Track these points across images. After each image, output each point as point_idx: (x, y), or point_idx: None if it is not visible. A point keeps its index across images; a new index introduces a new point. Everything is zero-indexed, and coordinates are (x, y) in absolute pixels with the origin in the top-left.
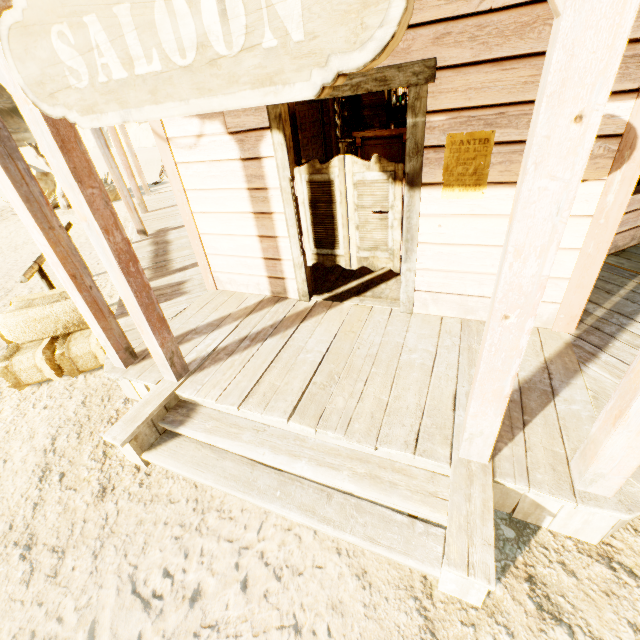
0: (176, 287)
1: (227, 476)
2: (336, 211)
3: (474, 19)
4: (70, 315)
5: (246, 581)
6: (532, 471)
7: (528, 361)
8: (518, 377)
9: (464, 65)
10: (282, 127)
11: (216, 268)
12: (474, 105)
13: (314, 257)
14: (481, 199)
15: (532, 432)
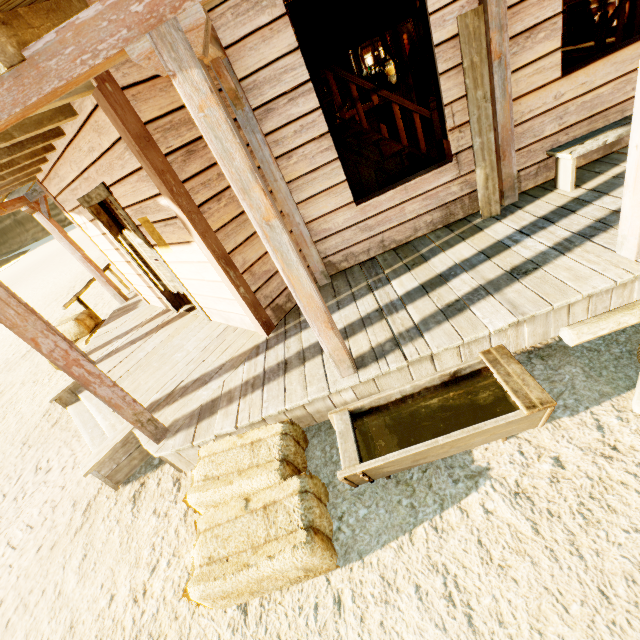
0: (137, 303)
1: (82, 420)
2: (146, 260)
3: (98, 163)
4: (74, 329)
5: (65, 467)
6: None
7: (222, 359)
8: (205, 371)
9: (113, 184)
10: (97, 218)
11: (141, 292)
12: (131, 203)
13: (161, 286)
14: (174, 253)
15: (171, 407)
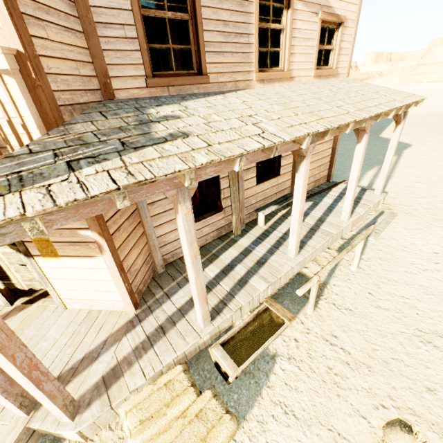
0: None
1: None
2: (1, 264)
3: None
4: None
5: None
6: (49, 415)
7: (101, 337)
8: (88, 350)
9: None
10: None
11: None
12: None
13: (3, 284)
14: (62, 261)
15: (67, 388)
